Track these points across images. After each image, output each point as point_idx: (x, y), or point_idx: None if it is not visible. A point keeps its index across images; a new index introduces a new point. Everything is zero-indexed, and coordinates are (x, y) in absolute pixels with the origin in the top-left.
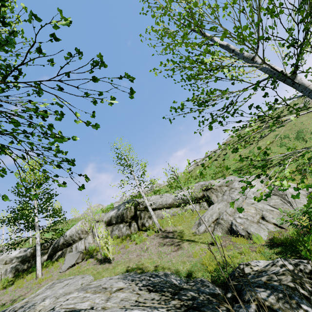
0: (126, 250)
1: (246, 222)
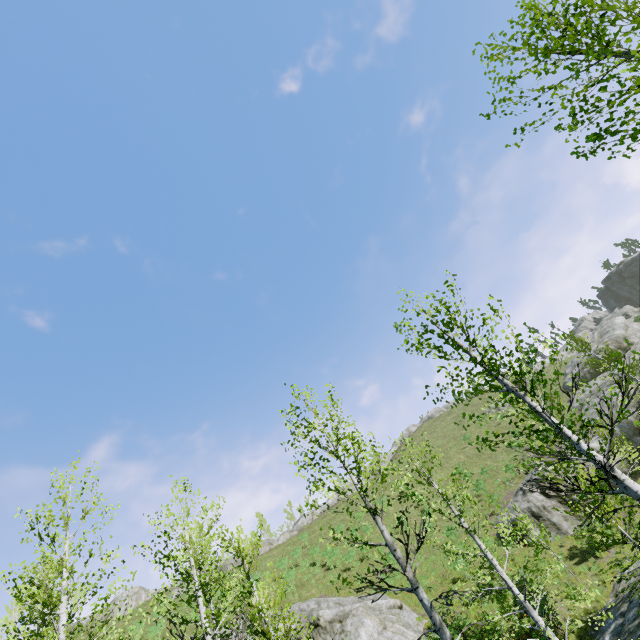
0: None
1: None
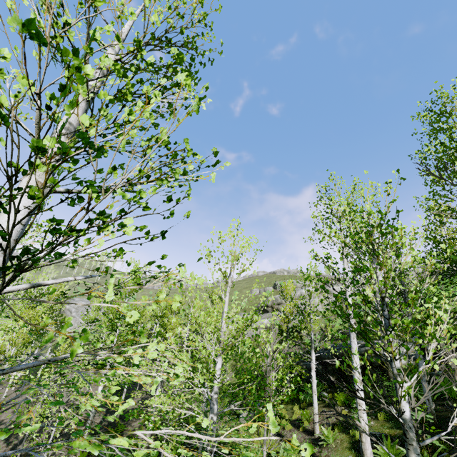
0: None
1: None
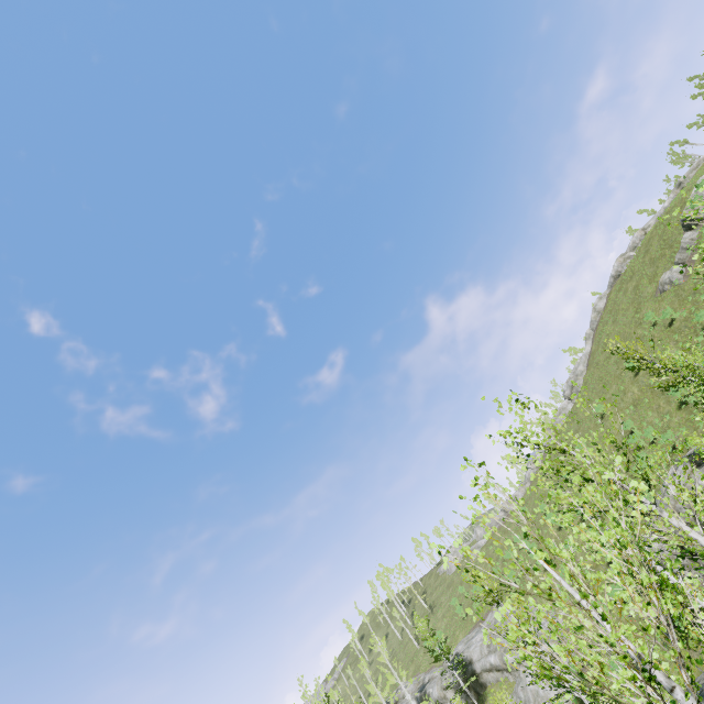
0: None
1: None
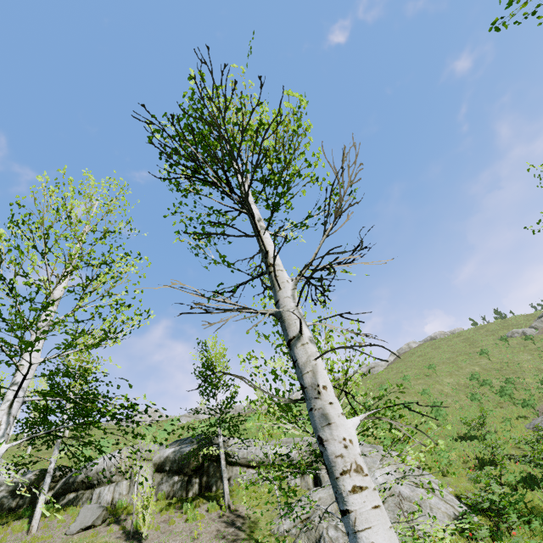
0: (169, 527)
1: (341, 539)
